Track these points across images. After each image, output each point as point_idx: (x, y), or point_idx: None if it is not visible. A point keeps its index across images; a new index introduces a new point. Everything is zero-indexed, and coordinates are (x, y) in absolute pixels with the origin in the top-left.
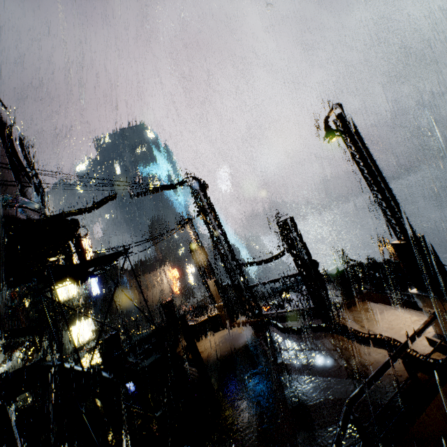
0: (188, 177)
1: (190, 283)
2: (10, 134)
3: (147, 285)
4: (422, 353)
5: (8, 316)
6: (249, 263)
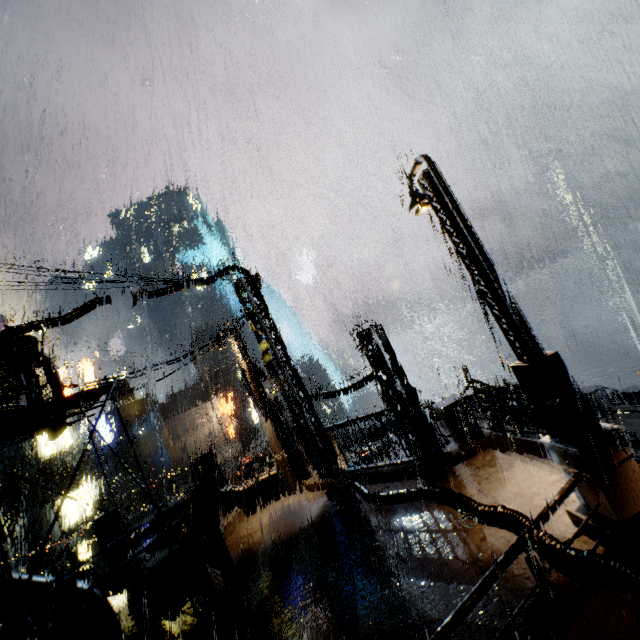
0: (229, 267)
1: (252, 420)
2: None
3: (186, 426)
4: (562, 537)
5: None
6: (322, 394)
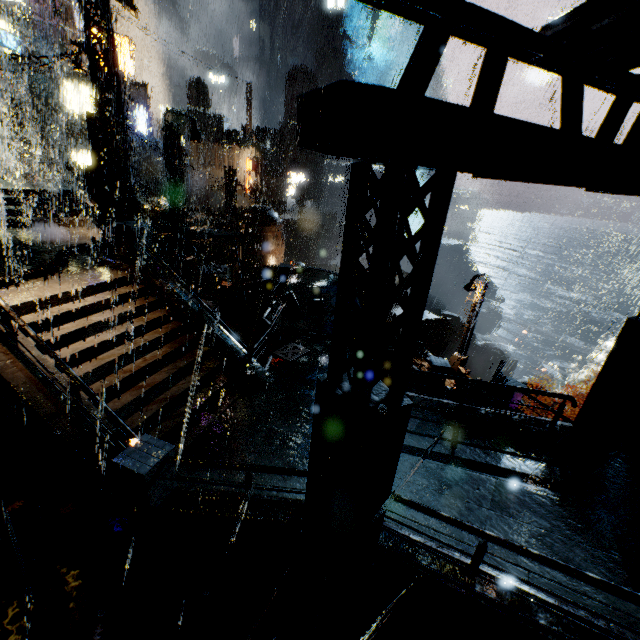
0: None
1: (286, 190)
2: None
3: (215, 157)
4: None
5: None
6: None
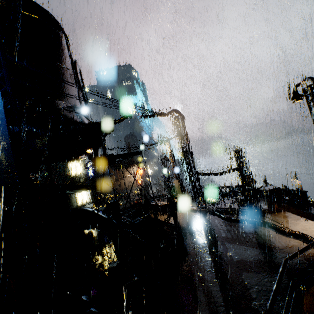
0: (174, 110)
1: (148, 180)
2: (75, 66)
3: (122, 176)
4: None
5: (44, 179)
6: (205, 173)
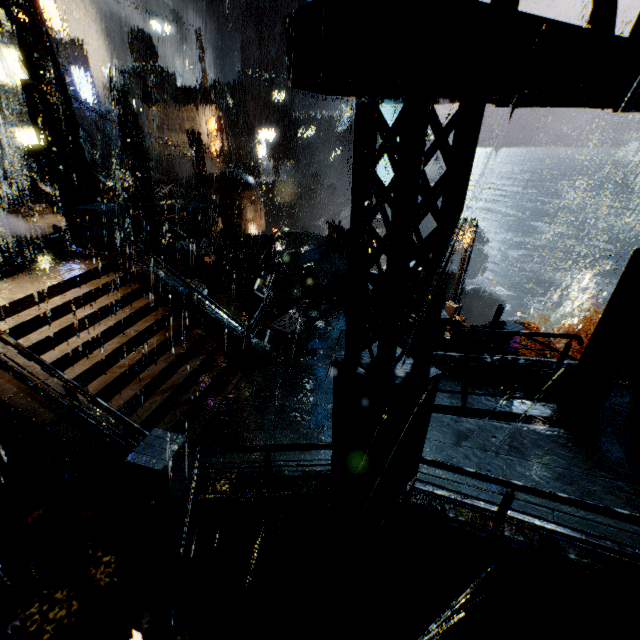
0: None
1: (256, 150)
2: None
3: (173, 121)
4: None
5: None
6: None
